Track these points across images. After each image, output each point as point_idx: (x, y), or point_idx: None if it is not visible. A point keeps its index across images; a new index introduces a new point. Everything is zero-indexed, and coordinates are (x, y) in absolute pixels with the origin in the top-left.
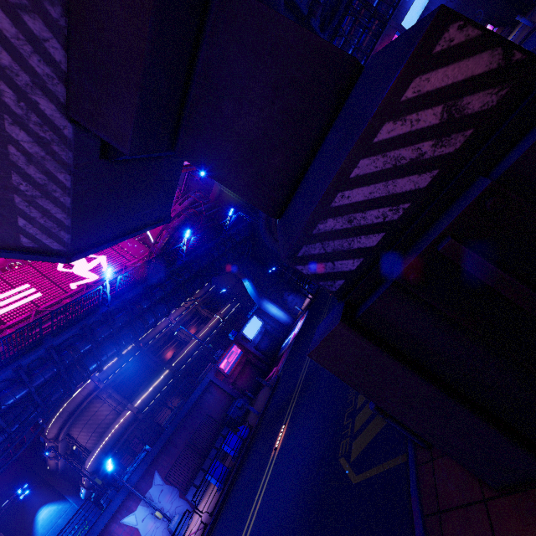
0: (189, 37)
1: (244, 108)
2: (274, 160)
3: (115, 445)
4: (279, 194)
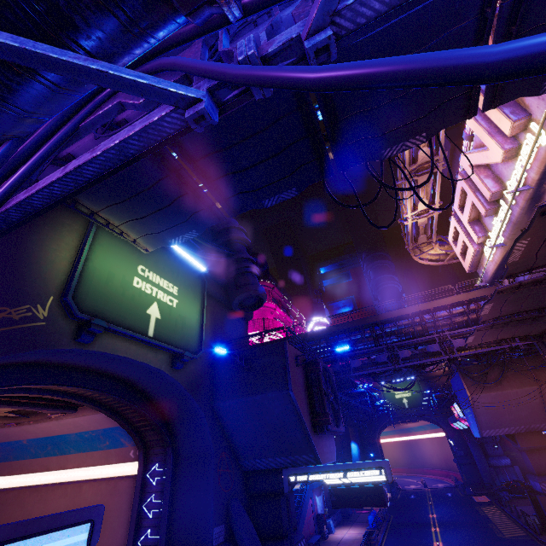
0: (542, 449)
1: (543, 461)
2: (543, 469)
3: None
4: (540, 473)
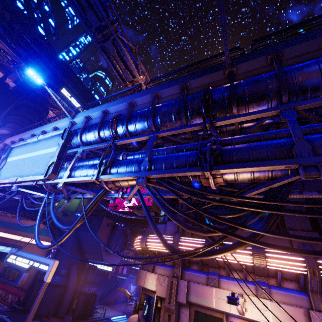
0: None
1: None
2: None
3: (126, 262)
4: None
